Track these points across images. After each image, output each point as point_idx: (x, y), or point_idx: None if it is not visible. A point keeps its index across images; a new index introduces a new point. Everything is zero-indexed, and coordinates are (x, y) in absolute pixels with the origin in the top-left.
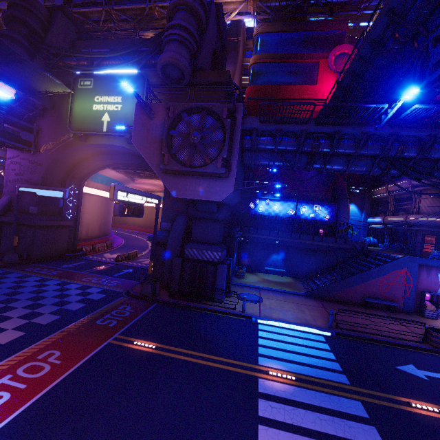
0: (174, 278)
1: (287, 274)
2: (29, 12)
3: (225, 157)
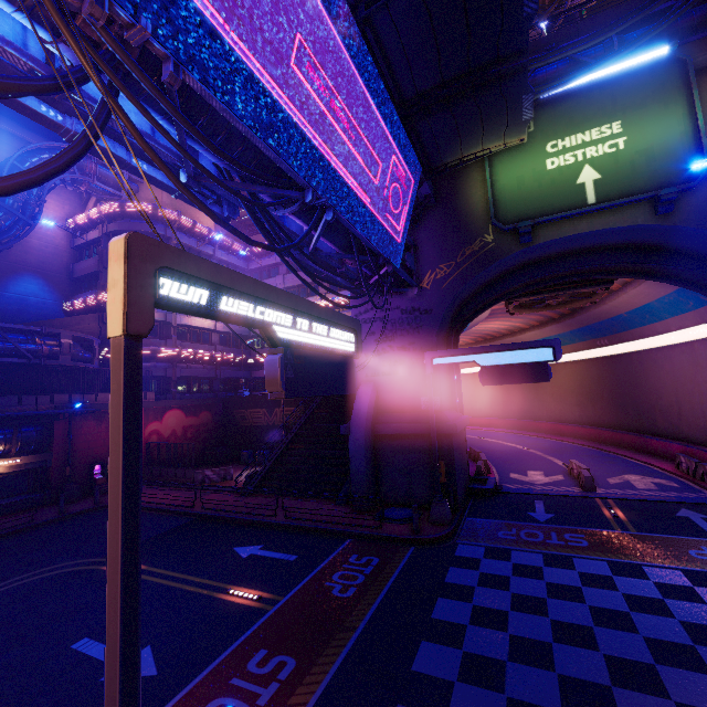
0: None
1: None
2: None
3: None
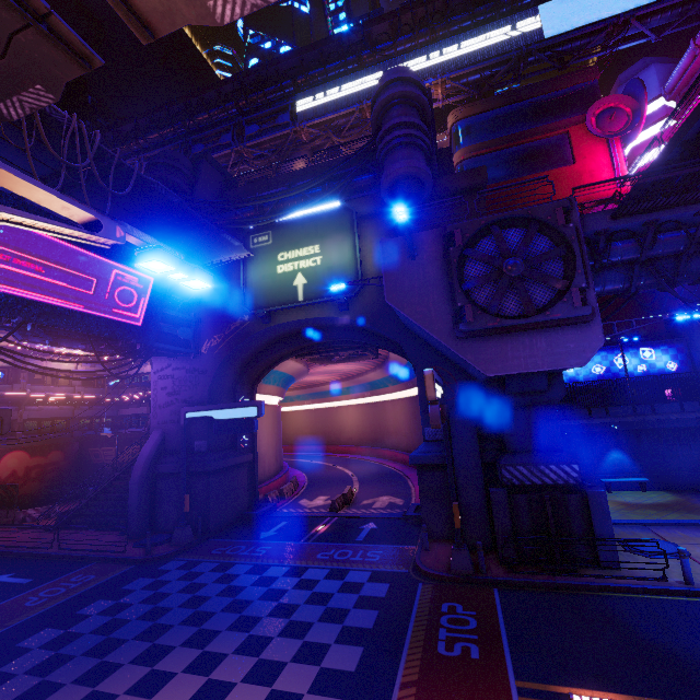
0: (501, 530)
1: (651, 486)
2: (173, 169)
3: (584, 287)
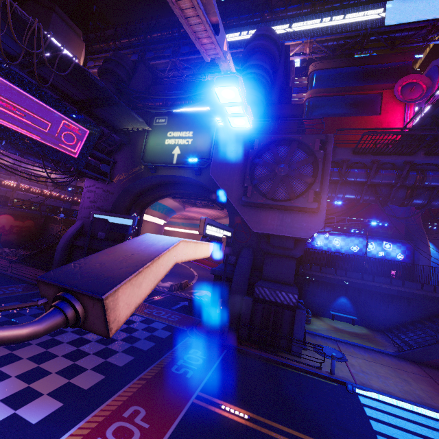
0: (243, 320)
1: (358, 323)
2: (119, 65)
3: (317, 191)
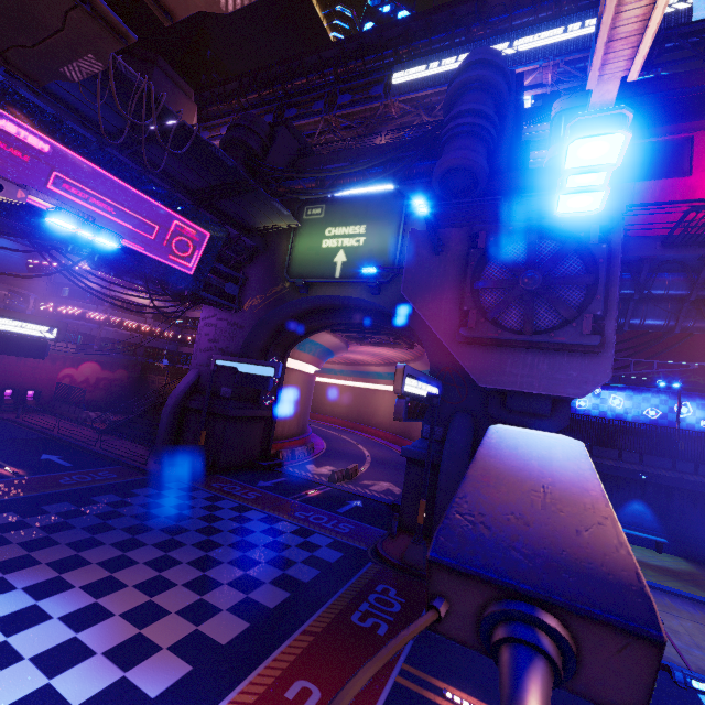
0: None
1: (669, 549)
2: (251, 132)
3: (599, 315)
